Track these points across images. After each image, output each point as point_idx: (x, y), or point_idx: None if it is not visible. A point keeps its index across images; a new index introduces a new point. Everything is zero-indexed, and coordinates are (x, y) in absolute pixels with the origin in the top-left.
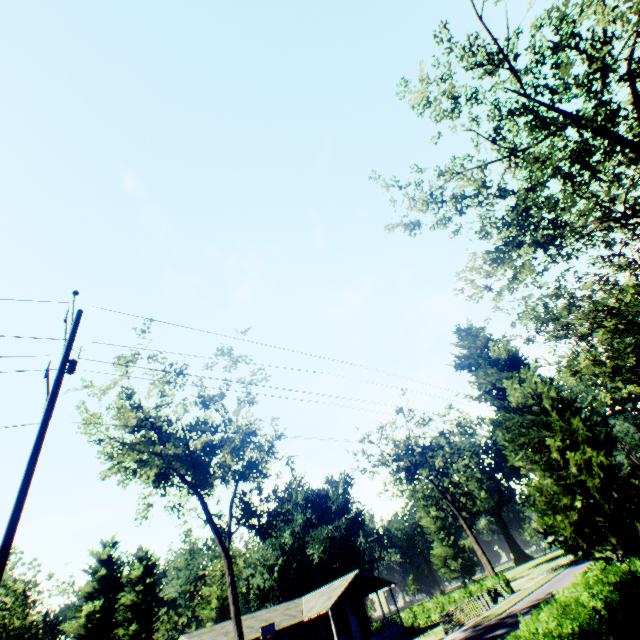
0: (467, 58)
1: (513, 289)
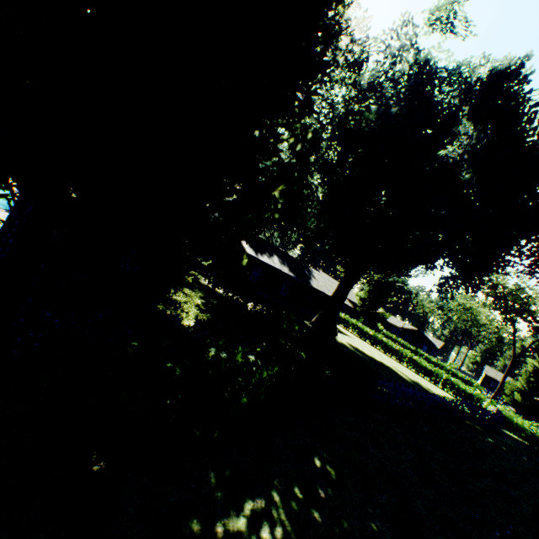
0: None
1: None
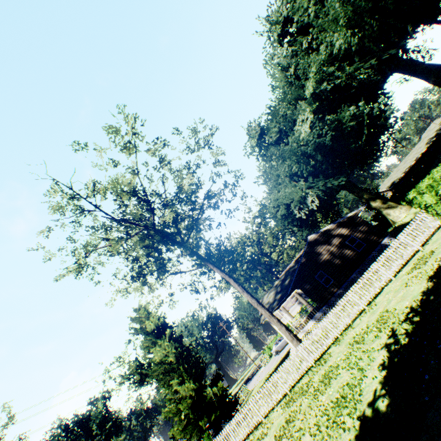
0: (74, 203)
1: (152, 291)
